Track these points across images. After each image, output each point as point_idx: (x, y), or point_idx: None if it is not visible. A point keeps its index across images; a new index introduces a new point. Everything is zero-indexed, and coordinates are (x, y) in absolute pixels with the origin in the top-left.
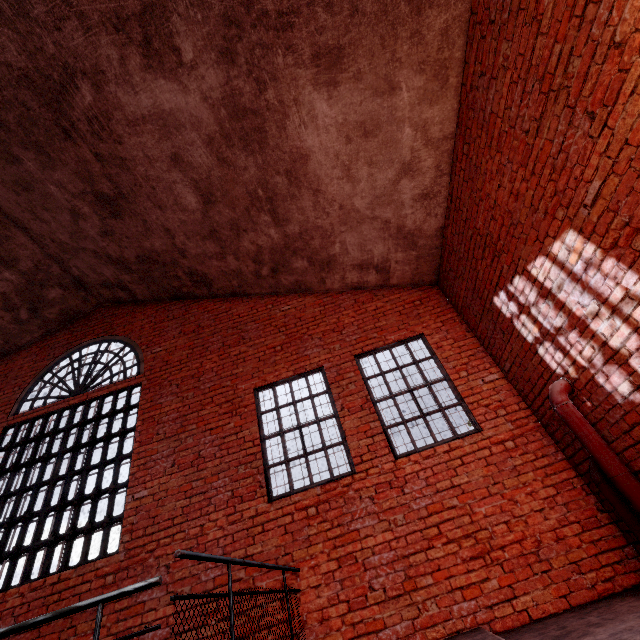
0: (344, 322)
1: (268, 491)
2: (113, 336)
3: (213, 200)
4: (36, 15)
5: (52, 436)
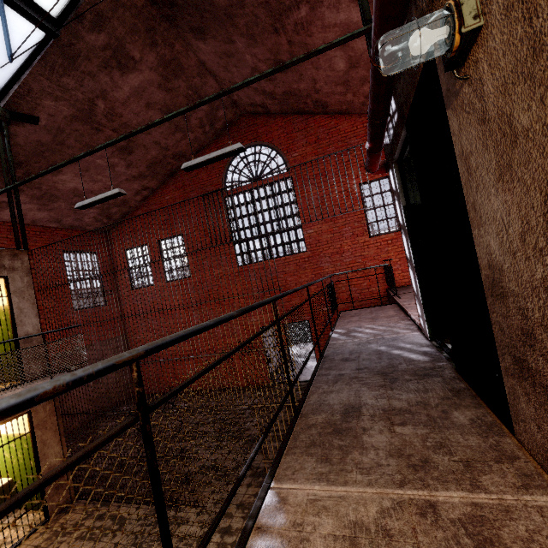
0: None
1: (369, 233)
2: (261, 142)
3: (356, 66)
4: None
5: (253, 203)
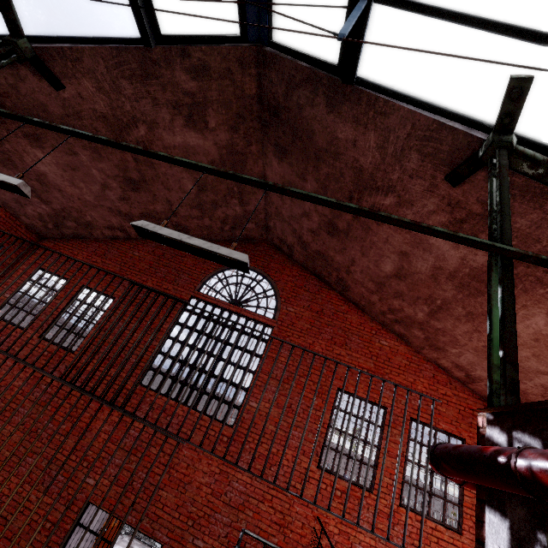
0: (417, 386)
1: (319, 460)
2: (267, 274)
3: (402, 279)
4: (405, 164)
5: (215, 324)
